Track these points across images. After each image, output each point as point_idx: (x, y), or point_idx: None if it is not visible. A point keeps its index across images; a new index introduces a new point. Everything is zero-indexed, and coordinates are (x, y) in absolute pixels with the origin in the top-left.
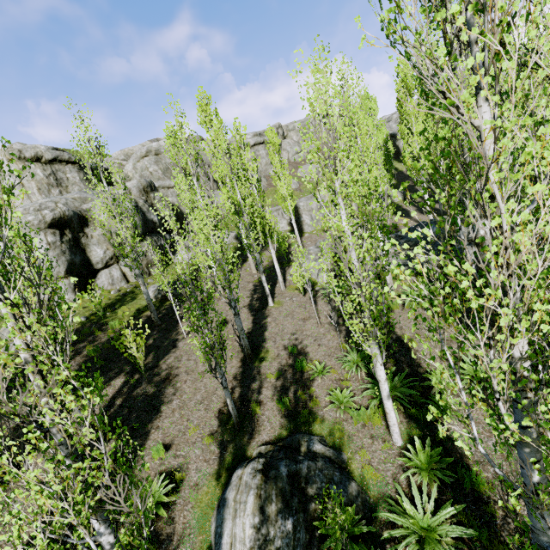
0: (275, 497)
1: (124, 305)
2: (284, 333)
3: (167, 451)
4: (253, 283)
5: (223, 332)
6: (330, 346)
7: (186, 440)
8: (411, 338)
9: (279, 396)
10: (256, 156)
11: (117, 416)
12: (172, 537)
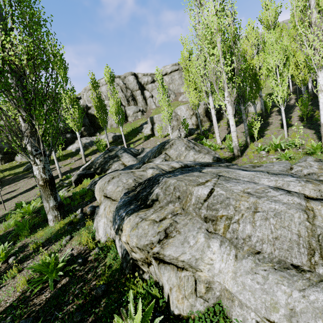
0: None
1: (10, 170)
2: (1, 207)
3: None
4: (69, 169)
5: (2, 196)
6: None
7: None
8: None
9: None
10: (172, 80)
11: None
12: None
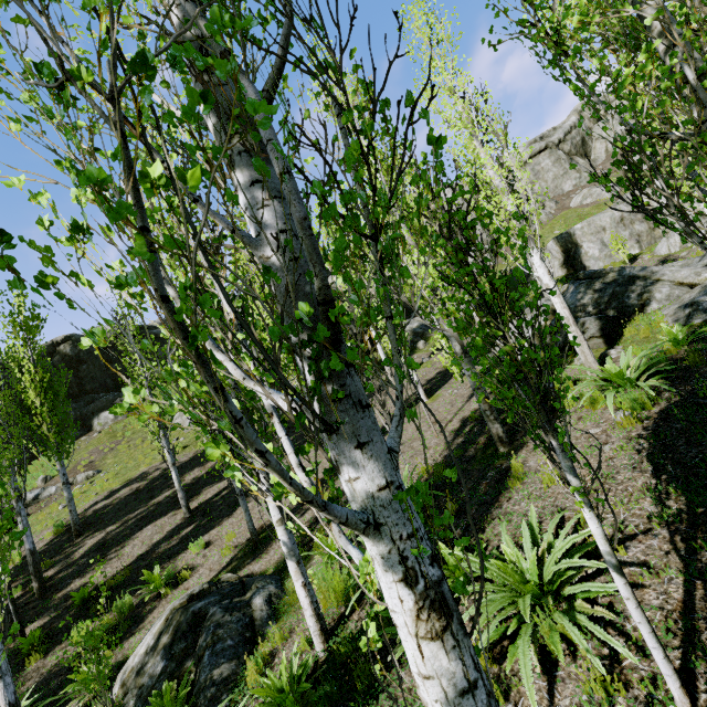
0: (172, 629)
1: None
2: None
3: (205, 548)
4: (440, 369)
5: None
6: (415, 468)
7: (221, 544)
8: (527, 471)
9: (310, 524)
10: (535, 174)
11: (213, 505)
12: (140, 624)
